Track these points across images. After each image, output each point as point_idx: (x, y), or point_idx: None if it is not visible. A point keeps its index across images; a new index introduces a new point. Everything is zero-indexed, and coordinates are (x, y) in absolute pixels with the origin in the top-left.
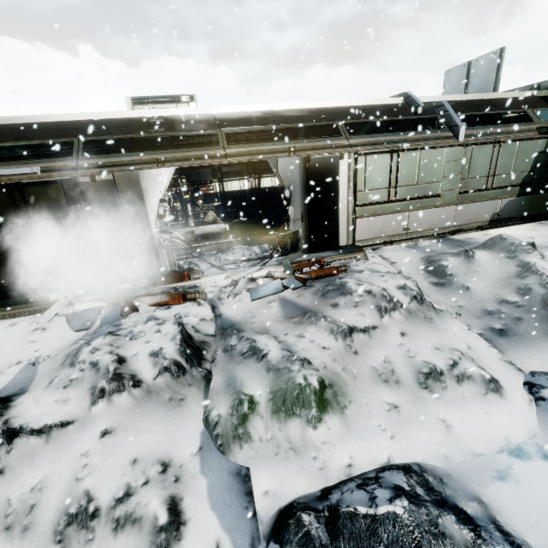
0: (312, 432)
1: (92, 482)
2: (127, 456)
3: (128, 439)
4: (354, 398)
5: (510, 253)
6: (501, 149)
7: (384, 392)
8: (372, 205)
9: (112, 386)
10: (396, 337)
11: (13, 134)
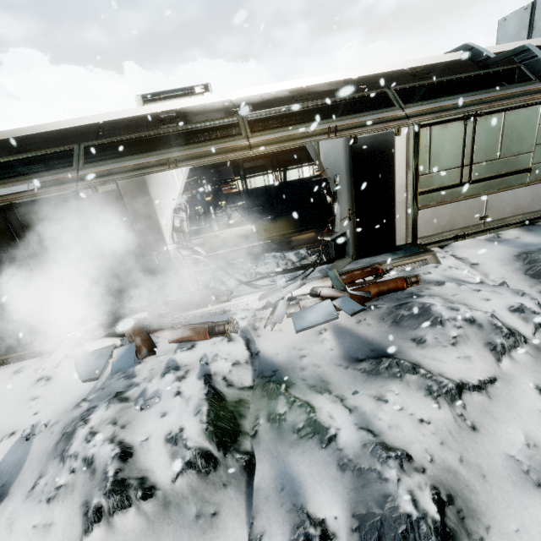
0: None
1: None
2: None
3: None
4: (493, 521)
5: None
6: None
7: None
8: (439, 191)
9: (112, 502)
10: (532, 396)
11: (15, 148)
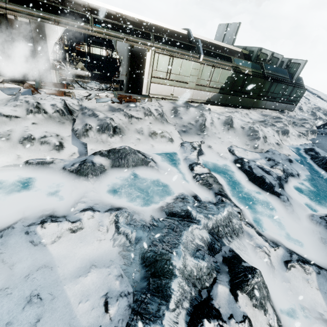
0: (110, 139)
1: (31, 133)
2: (43, 130)
3: (42, 127)
4: (127, 134)
5: (201, 110)
6: (215, 70)
7: (137, 135)
8: (159, 79)
9: (35, 110)
10: (148, 123)
11: None
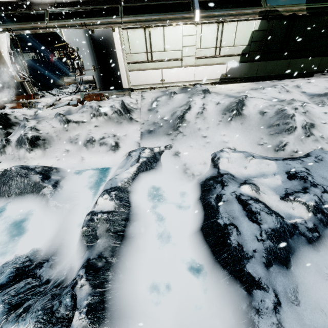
0: (28, 154)
1: None
2: None
3: None
4: (54, 146)
5: (192, 95)
6: (224, 27)
7: (68, 146)
8: (138, 64)
9: None
10: (91, 127)
11: None
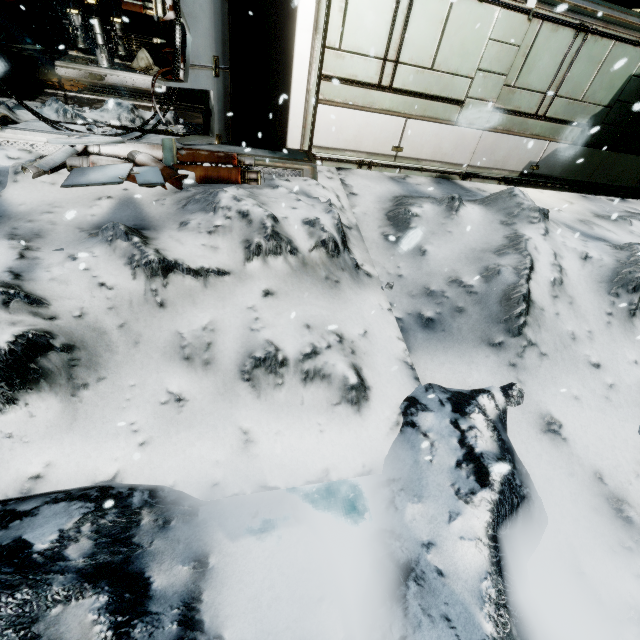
0: None
1: None
2: None
3: None
4: (113, 375)
5: (509, 217)
6: (583, 46)
7: (175, 375)
8: (350, 86)
9: None
10: (253, 296)
11: None
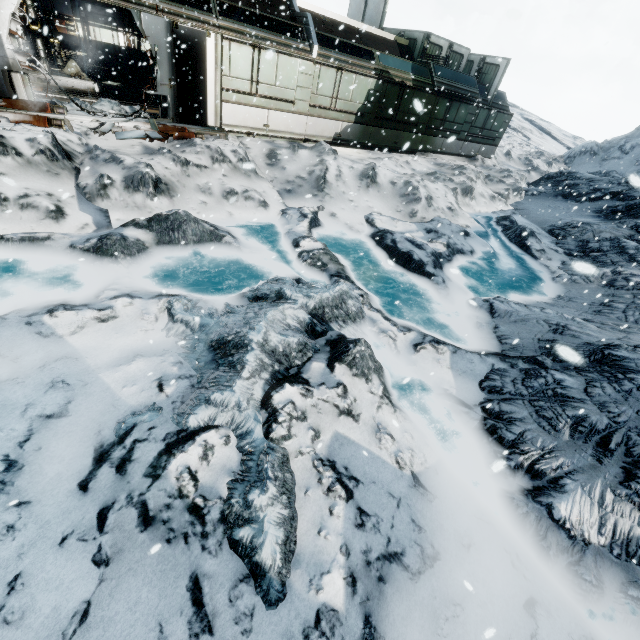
0: (150, 202)
1: None
2: (20, 186)
3: (18, 181)
4: (181, 195)
5: (320, 153)
6: (343, 76)
7: (201, 196)
8: (237, 94)
9: None
10: (219, 176)
11: None
